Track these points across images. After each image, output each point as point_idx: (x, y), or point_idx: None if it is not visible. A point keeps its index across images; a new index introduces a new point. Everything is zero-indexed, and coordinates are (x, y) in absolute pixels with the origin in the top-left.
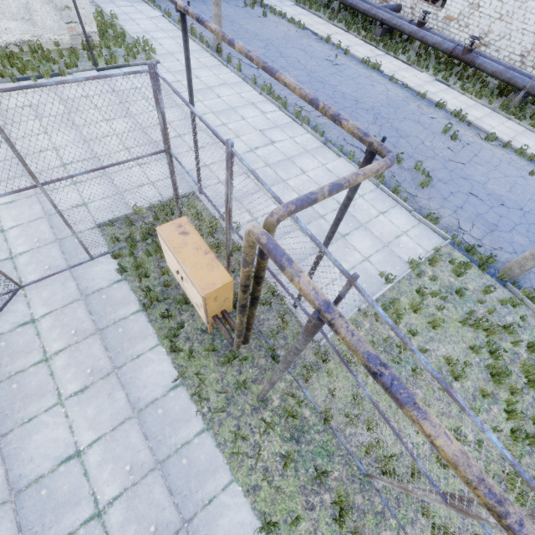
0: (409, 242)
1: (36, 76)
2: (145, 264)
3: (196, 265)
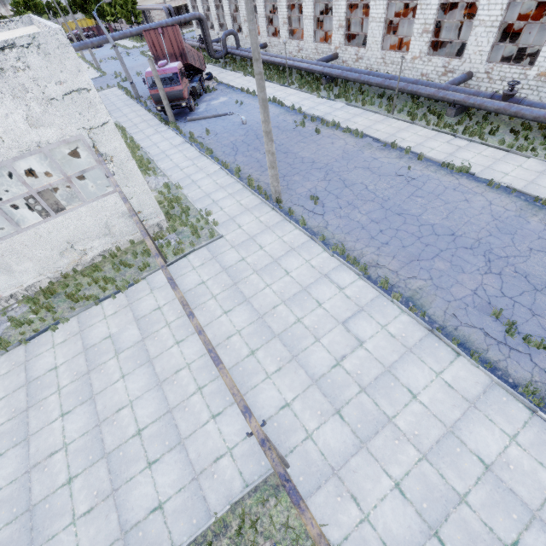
0: None
1: (115, 292)
2: None
3: None
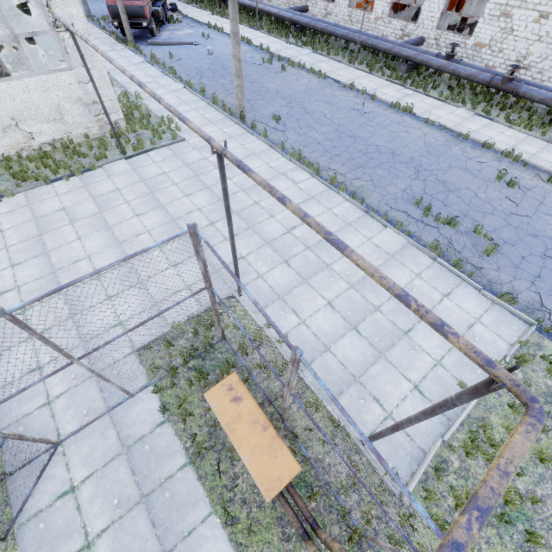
0: (485, 333)
1: (68, 175)
2: (188, 397)
3: (254, 450)
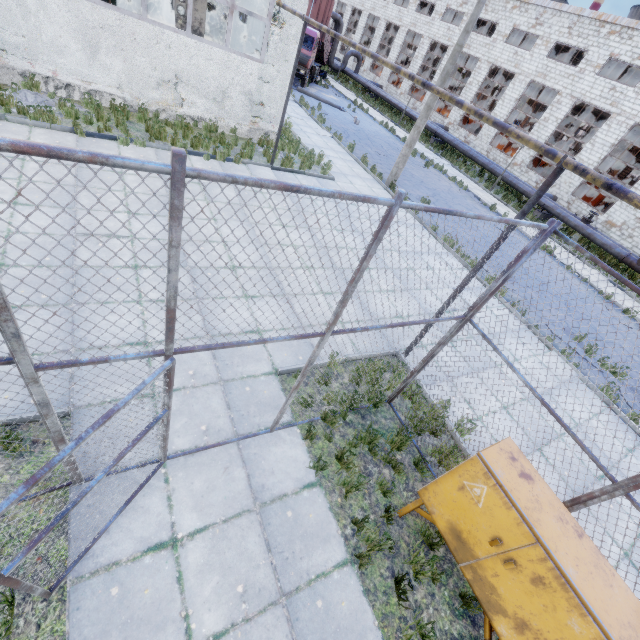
0: None
1: (209, 155)
2: (346, 460)
3: (578, 563)
